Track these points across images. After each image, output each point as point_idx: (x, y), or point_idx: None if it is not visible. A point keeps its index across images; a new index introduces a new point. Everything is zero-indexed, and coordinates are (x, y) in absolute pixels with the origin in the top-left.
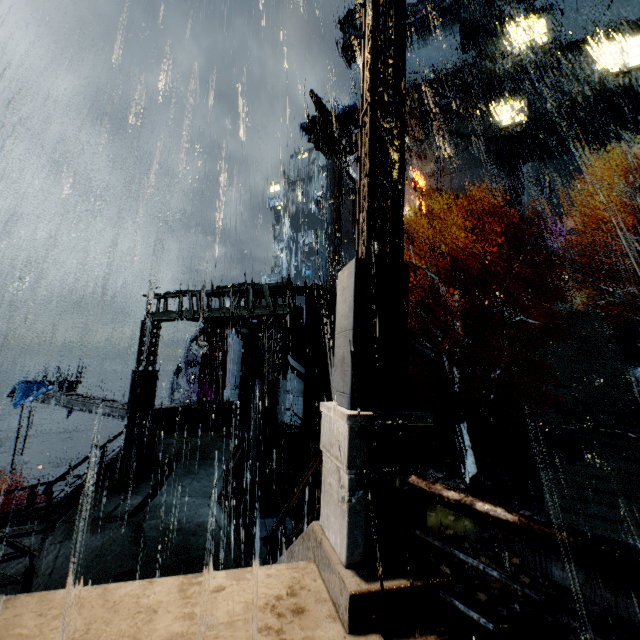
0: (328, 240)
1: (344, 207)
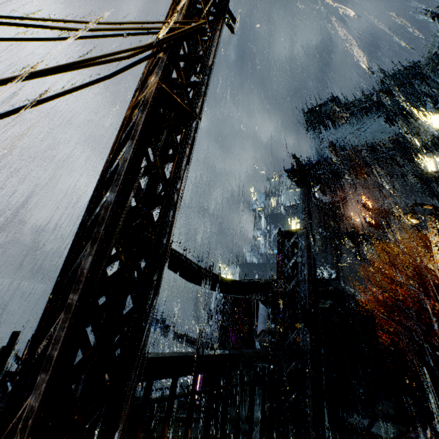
0: None
1: (312, 217)
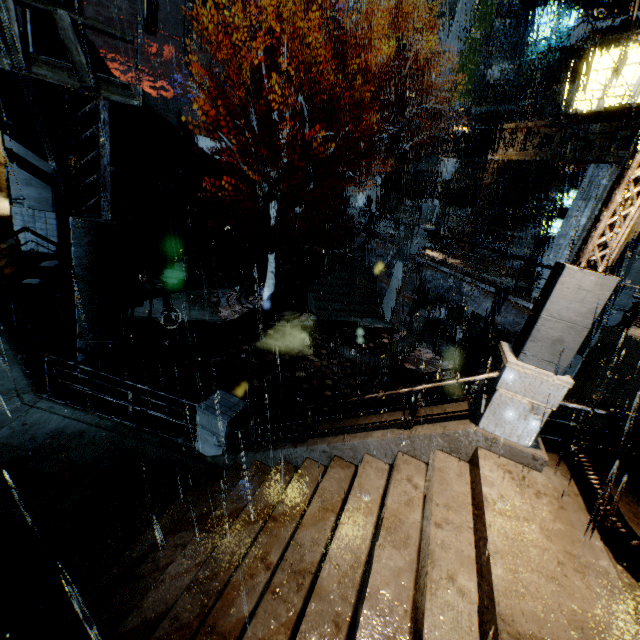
0: None
1: None
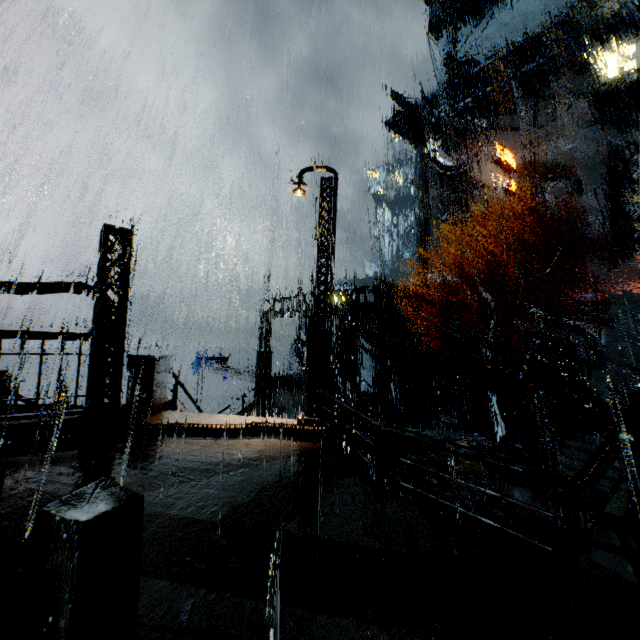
0: (417, 228)
1: (432, 194)
